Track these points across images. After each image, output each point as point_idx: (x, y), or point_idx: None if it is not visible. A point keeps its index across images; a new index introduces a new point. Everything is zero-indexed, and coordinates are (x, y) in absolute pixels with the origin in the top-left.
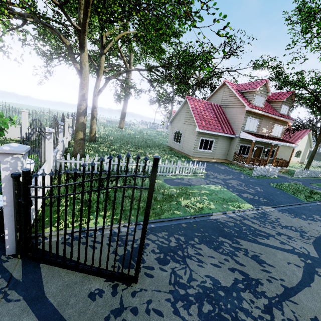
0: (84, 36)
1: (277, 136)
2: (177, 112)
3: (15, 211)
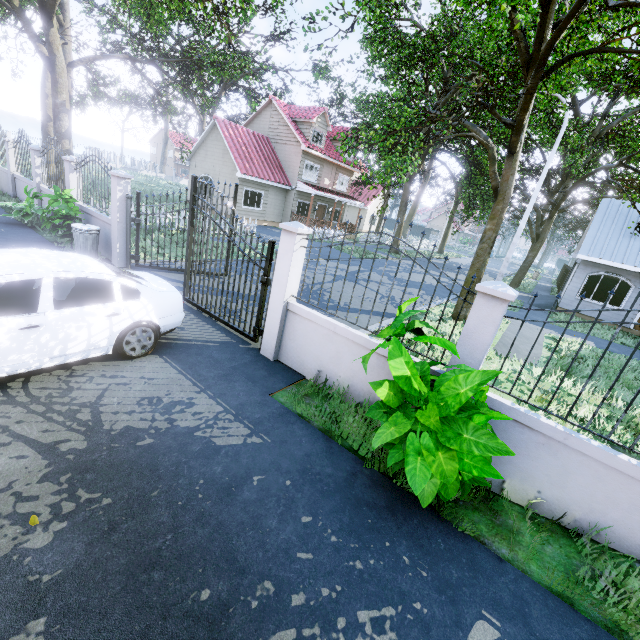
0: (56, 2)
1: (343, 191)
2: (200, 141)
3: (129, 226)
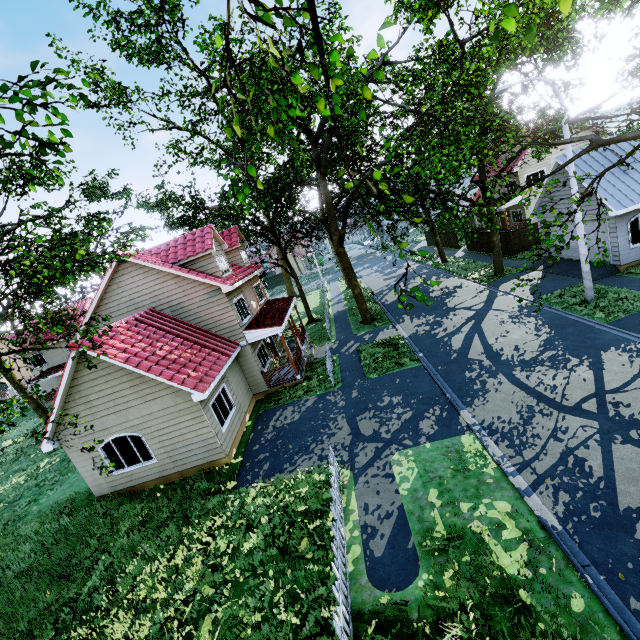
0: None
1: (264, 300)
2: (61, 398)
3: None
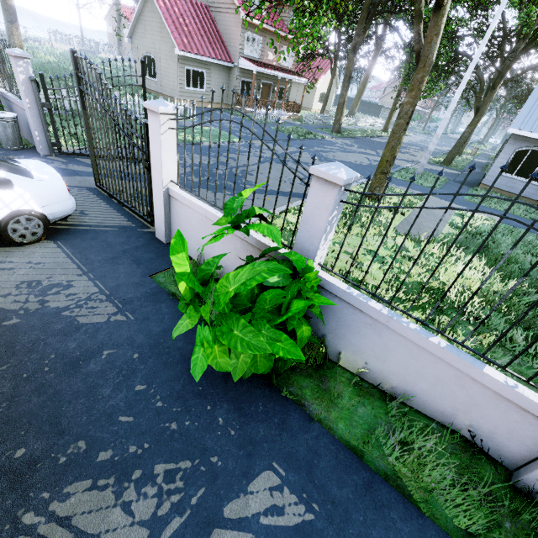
0: None
1: (288, 67)
2: (137, 14)
3: (41, 112)
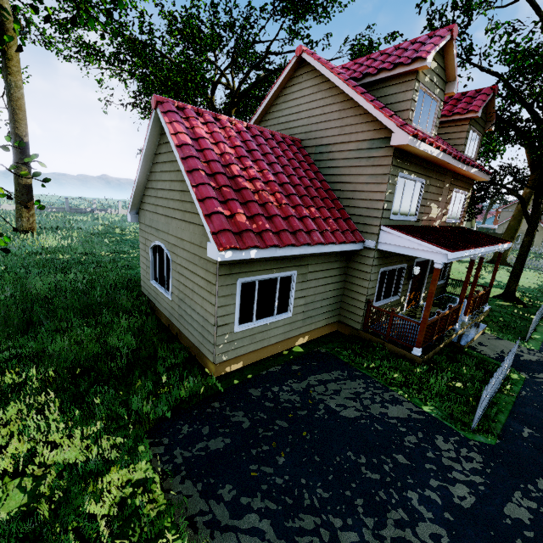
0: None
1: (455, 222)
2: (142, 170)
3: None
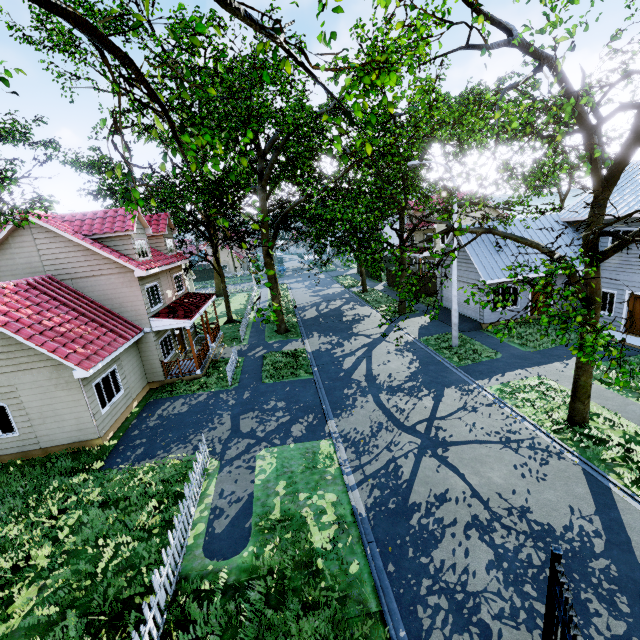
0: None
1: (183, 292)
2: None
3: None
